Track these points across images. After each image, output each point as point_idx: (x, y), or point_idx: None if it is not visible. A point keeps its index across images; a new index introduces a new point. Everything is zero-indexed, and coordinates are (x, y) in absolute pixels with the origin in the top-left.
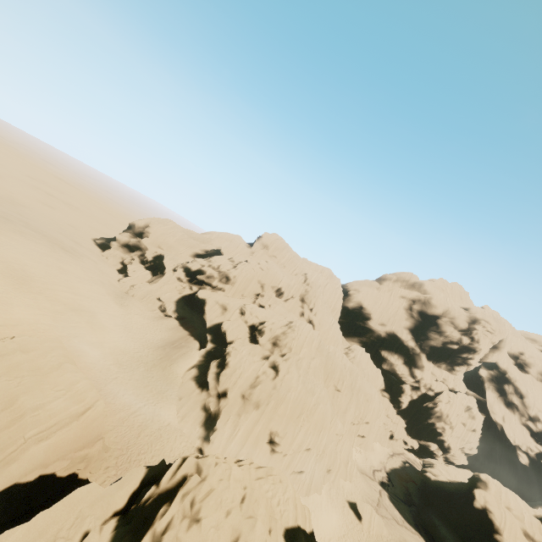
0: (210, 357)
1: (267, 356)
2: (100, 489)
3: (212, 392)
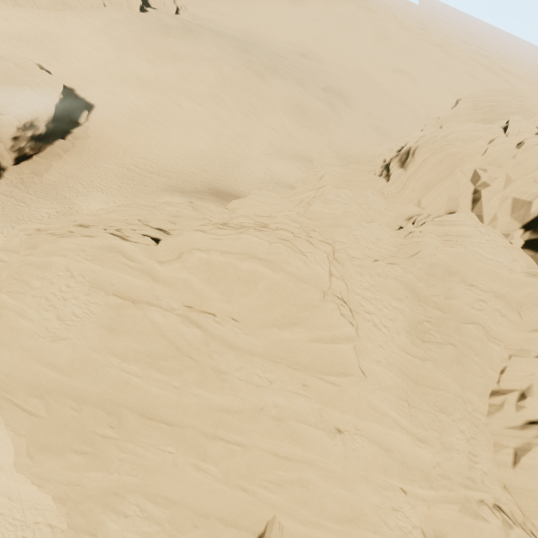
0: None
1: (164, 230)
2: None
3: None
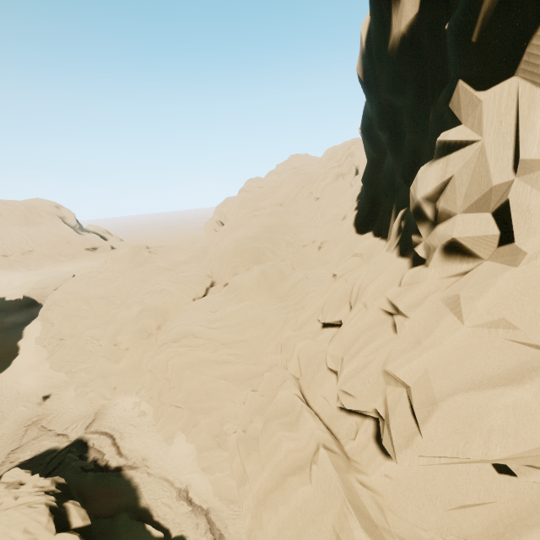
0: None
1: None
2: None
3: None
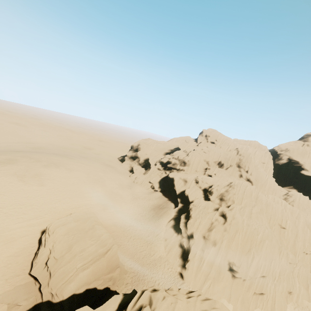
0: (181, 212)
1: (217, 208)
2: (90, 310)
3: (183, 235)
